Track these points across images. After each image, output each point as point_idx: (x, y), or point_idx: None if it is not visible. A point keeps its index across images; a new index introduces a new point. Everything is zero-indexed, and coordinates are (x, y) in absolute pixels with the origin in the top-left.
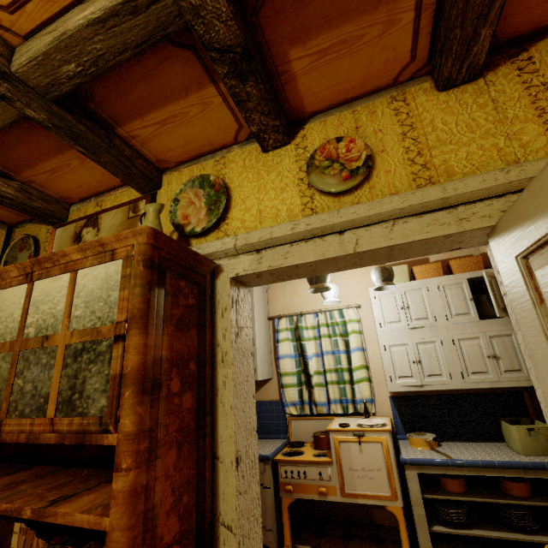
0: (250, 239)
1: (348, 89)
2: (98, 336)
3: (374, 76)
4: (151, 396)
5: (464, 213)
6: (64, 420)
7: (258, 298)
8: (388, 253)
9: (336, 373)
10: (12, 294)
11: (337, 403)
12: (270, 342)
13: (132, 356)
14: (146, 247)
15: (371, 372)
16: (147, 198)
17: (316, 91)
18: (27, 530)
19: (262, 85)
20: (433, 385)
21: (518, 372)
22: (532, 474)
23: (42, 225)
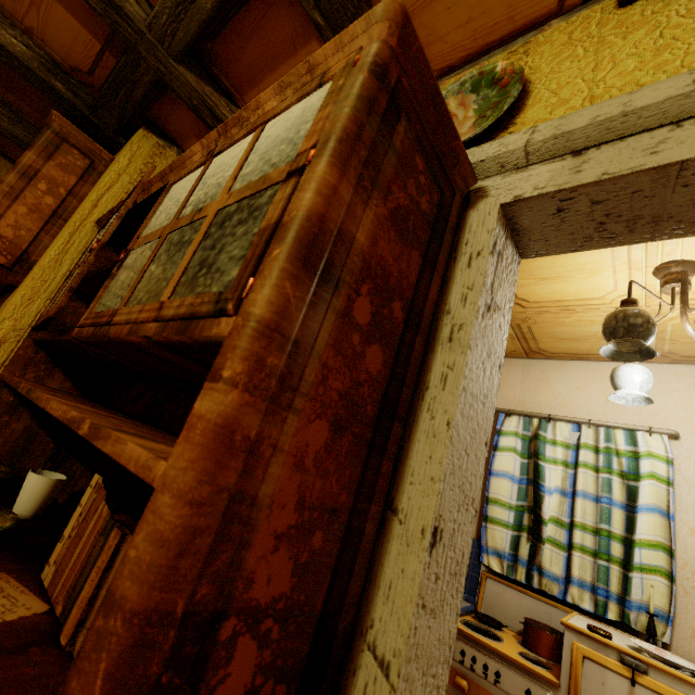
0: (567, 125)
1: None
2: (263, 186)
3: None
4: (315, 286)
5: None
6: (174, 302)
7: None
8: None
9: (596, 537)
10: (187, 181)
11: (585, 589)
12: None
13: (305, 195)
14: (383, 46)
15: (675, 565)
16: None
17: None
18: (101, 487)
19: None
20: None
21: None
22: None
23: None
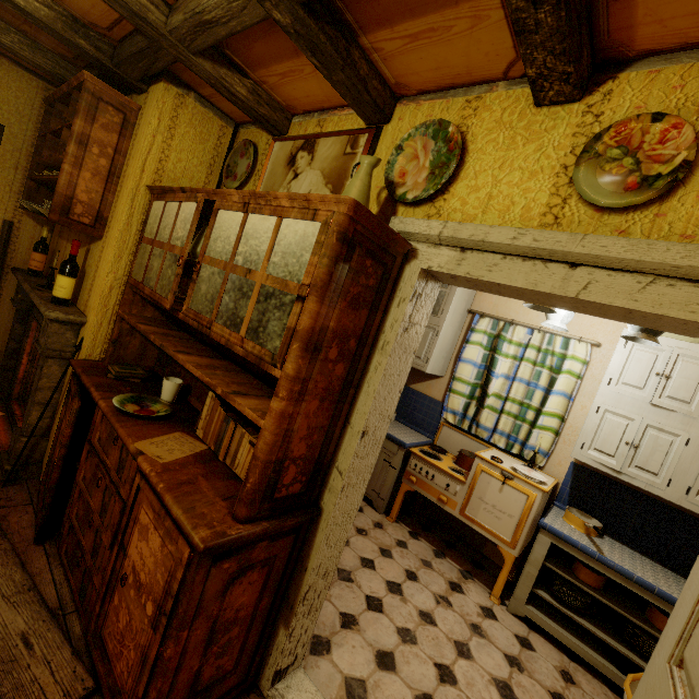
0: (459, 232)
1: None
2: (286, 289)
3: None
4: (311, 355)
5: None
6: (250, 343)
7: None
8: (625, 313)
9: (520, 407)
10: (231, 218)
11: (503, 436)
12: (458, 338)
13: (306, 318)
14: (345, 218)
15: (564, 426)
16: (370, 133)
17: (666, 17)
18: (216, 399)
19: (564, 11)
20: (636, 480)
21: None
22: None
23: (264, 132)
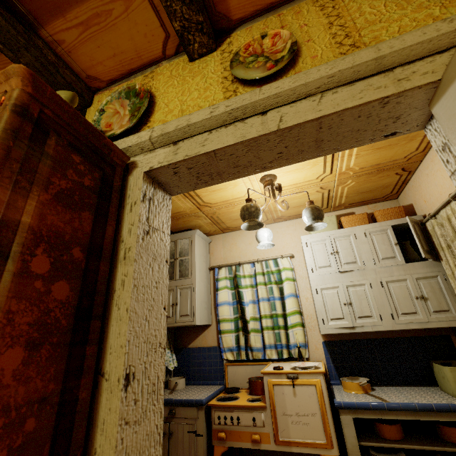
0: (166, 129)
1: None
2: None
3: None
4: None
5: (402, 74)
6: None
7: (199, 248)
8: (316, 134)
9: (272, 319)
10: None
11: (272, 348)
12: (210, 290)
13: None
14: (21, 93)
15: (304, 318)
16: None
17: None
18: None
19: None
20: (364, 327)
21: (447, 313)
22: None
23: None
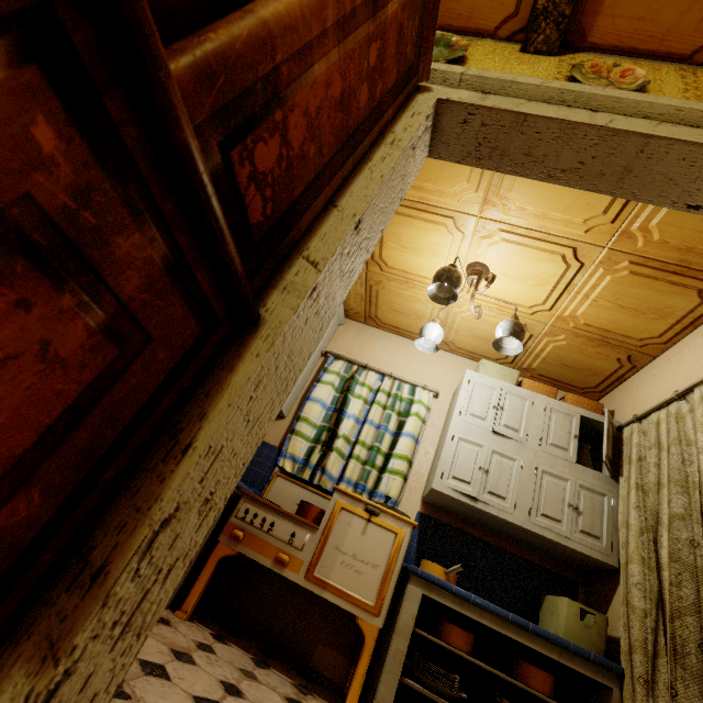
0: (486, 74)
1: (646, 35)
2: None
3: (679, 34)
4: None
5: None
6: None
7: None
8: (631, 159)
9: (369, 451)
10: None
11: (350, 485)
12: (307, 378)
13: None
14: None
15: (410, 473)
16: None
17: (617, 14)
18: None
19: None
20: (490, 506)
21: (595, 540)
22: (568, 661)
23: None
